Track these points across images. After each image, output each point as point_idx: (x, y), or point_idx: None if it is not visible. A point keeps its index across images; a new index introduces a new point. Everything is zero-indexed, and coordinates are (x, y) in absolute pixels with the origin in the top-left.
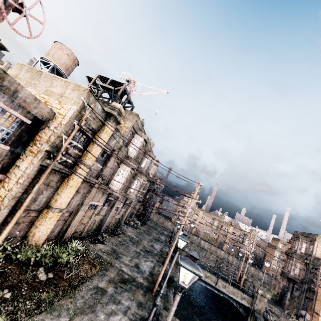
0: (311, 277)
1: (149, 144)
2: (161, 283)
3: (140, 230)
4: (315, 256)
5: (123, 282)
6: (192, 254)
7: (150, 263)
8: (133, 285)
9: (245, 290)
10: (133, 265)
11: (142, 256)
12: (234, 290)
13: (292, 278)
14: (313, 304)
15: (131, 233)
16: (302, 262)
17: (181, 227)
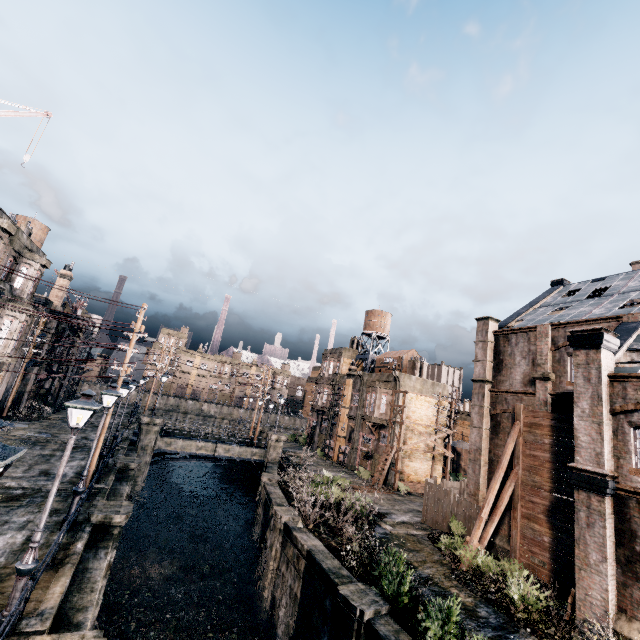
0: (337, 399)
1: (25, 235)
2: (98, 476)
3: (51, 421)
4: (342, 374)
5: (11, 500)
6: (84, 392)
7: (79, 461)
8: (37, 497)
9: (262, 445)
10: (36, 474)
11: (58, 458)
12: (241, 449)
13: (320, 409)
14: (337, 428)
15: (26, 432)
16: (330, 385)
17: (120, 382)
